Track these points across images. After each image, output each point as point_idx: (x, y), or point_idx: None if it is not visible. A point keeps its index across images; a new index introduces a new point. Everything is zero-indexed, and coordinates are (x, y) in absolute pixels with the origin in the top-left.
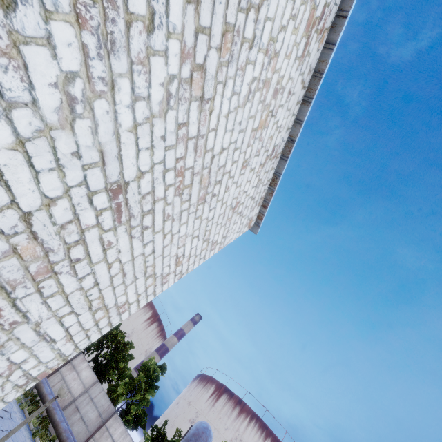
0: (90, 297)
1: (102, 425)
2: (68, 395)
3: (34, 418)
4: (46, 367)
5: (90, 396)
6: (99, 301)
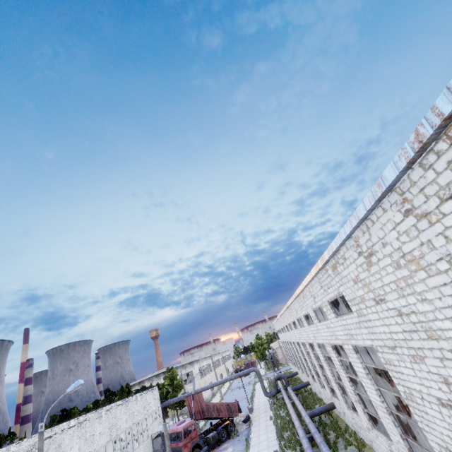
0: None
1: None
2: None
3: None
4: None
5: None
6: None
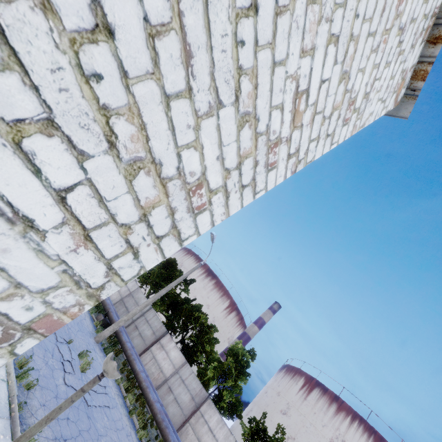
0: (96, 87)
1: (196, 410)
2: (160, 374)
3: (129, 395)
4: (47, 304)
5: (181, 378)
6: (134, 131)
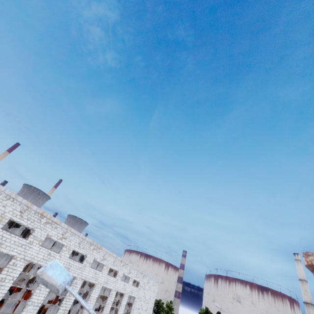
0: None
1: None
2: None
3: None
4: None
5: None
6: None
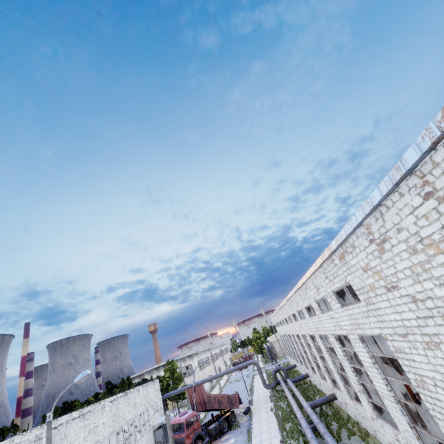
0: None
1: None
2: None
3: None
4: None
5: None
6: None
